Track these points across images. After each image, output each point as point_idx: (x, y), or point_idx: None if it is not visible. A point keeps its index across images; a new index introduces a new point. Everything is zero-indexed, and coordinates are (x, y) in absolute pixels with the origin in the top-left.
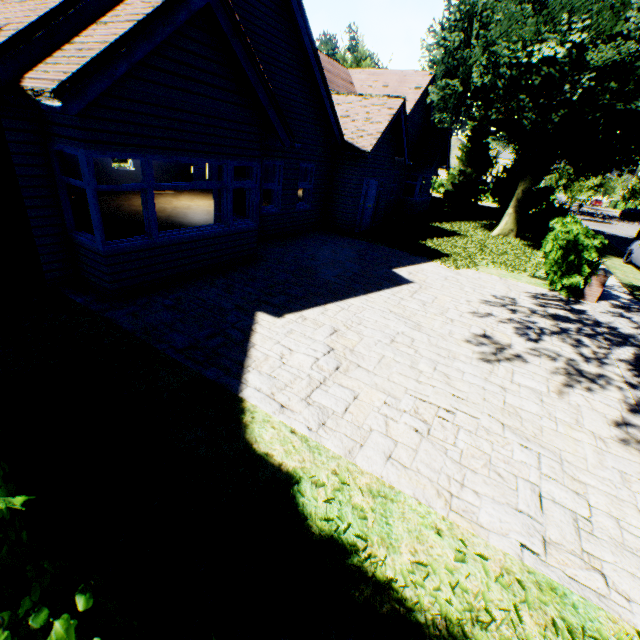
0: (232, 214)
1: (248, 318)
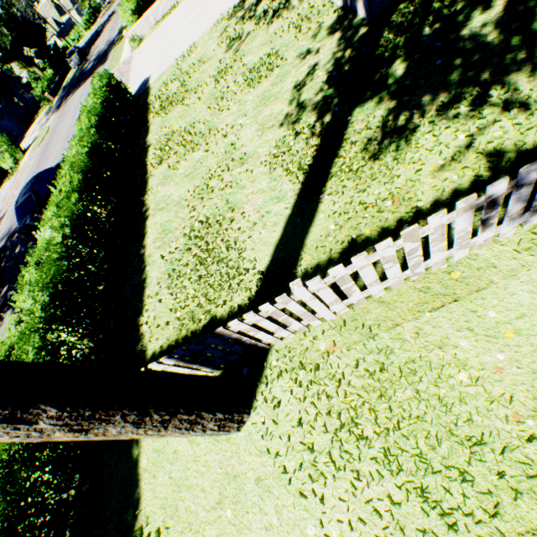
0: None
1: None
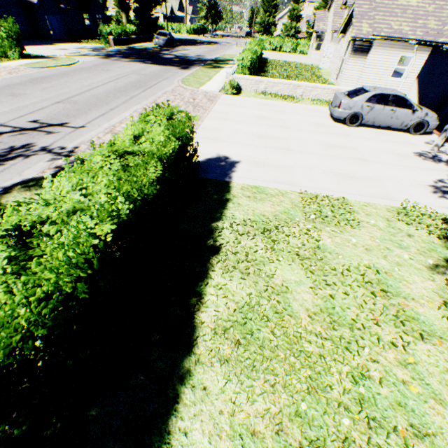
0: None
1: None
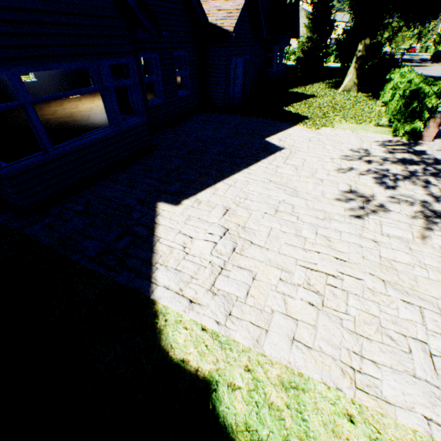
0: (119, 113)
1: (151, 211)
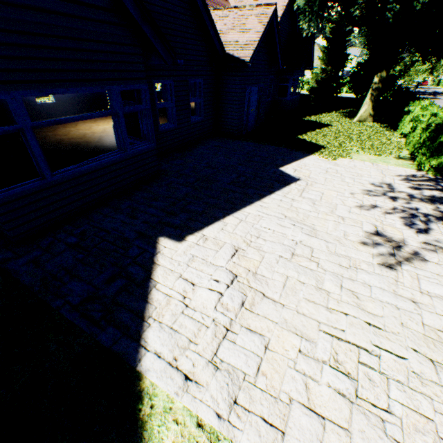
0: (127, 139)
1: (150, 247)
